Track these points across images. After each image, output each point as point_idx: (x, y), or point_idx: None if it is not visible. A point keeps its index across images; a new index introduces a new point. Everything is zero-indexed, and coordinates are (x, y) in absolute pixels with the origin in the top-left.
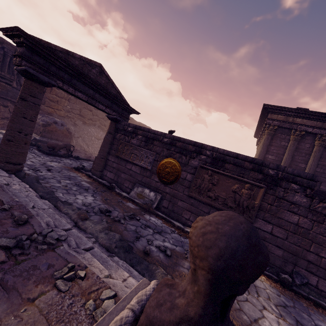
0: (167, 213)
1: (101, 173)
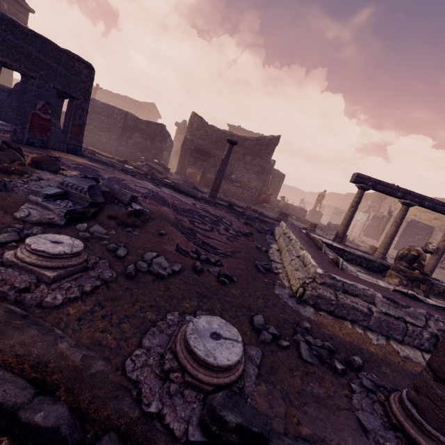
0: None
1: None
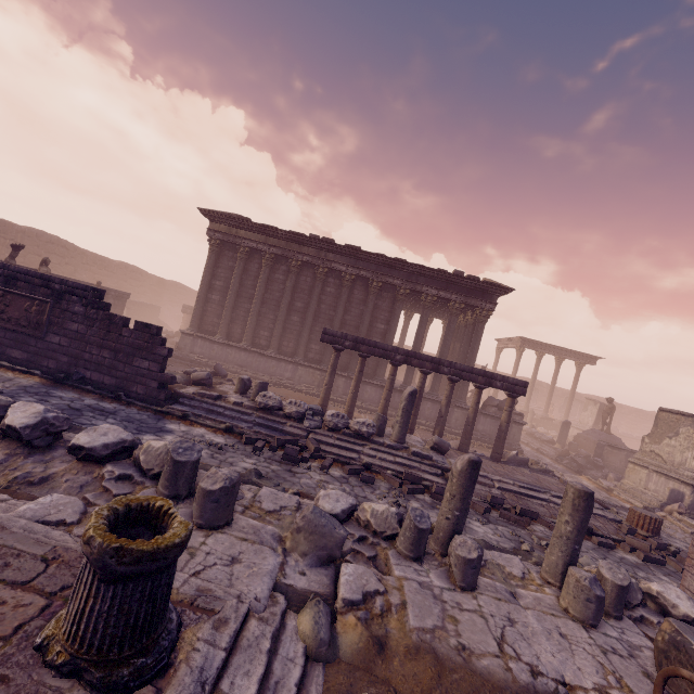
0: None
1: None
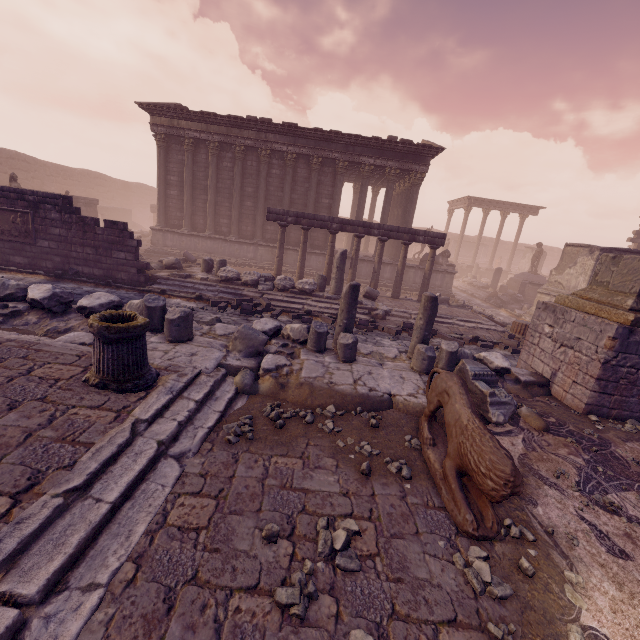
0: None
1: None
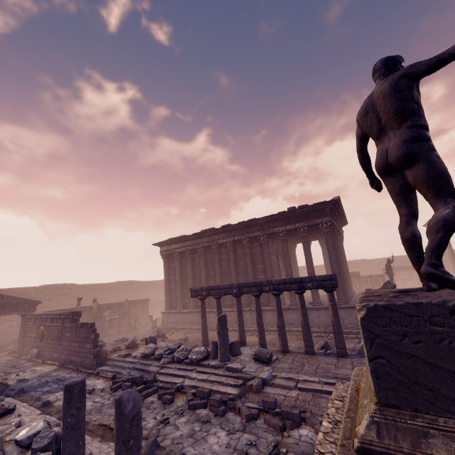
0: (43, 357)
1: (22, 351)
